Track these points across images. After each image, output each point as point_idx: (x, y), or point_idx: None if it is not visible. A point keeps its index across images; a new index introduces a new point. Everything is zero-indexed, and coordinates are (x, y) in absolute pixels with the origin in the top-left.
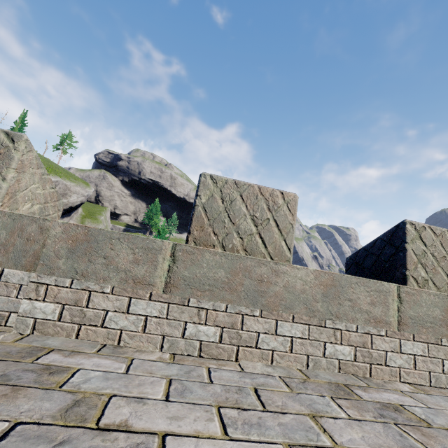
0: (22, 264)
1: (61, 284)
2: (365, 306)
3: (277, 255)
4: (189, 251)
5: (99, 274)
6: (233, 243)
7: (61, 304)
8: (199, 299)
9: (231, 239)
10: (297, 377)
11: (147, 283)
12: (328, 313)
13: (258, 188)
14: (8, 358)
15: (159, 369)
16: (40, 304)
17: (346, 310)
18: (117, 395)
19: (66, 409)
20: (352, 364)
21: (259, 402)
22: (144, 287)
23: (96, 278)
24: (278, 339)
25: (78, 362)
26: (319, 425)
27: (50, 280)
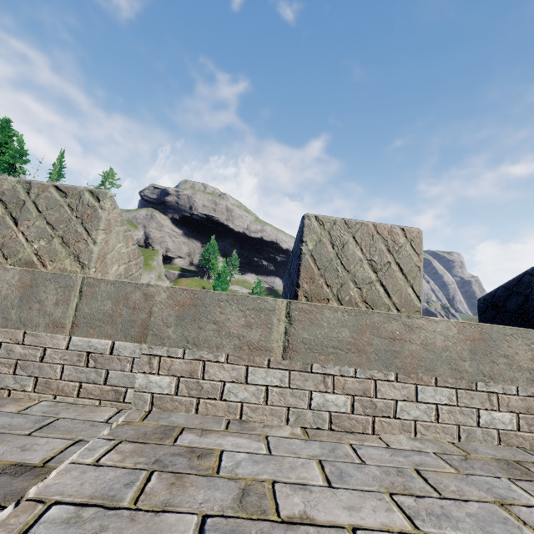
0: (131, 336)
1: (174, 355)
2: (526, 363)
3: (404, 305)
4: (306, 309)
5: (211, 342)
6: (350, 294)
7: (176, 377)
8: (323, 364)
9: (347, 290)
10: (451, 452)
11: (263, 349)
12: (479, 373)
13: (373, 226)
14: (144, 440)
15: (299, 447)
16: (155, 377)
17: (502, 369)
18: (275, 481)
19: (233, 498)
20: (515, 434)
21: (428, 486)
22: (261, 353)
23: (209, 346)
24: (421, 407)
25: (214, 442)
26: (512, 516)
27: (161, 351)
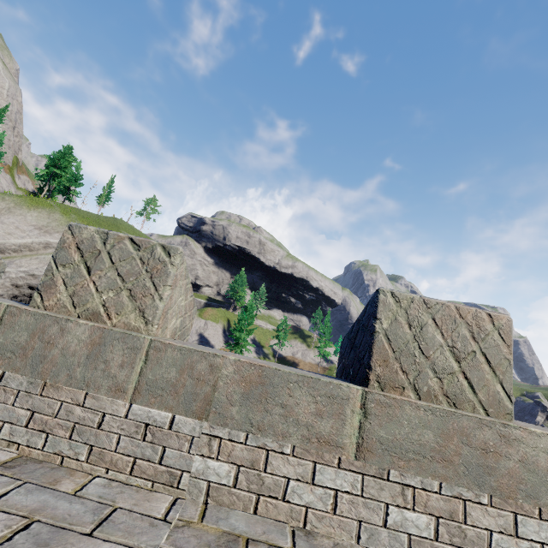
0: (192, 410)
1: (235, 438)
2: None
3: (492, 404)
4: (383, 402)
5: (276, 428)
6: (428, 384)
7: (236, 465)
8: (403, 471)
9: (425, 378)
10: None
11: (334, 444)
12: None
13: (455, 308)
14: None
15: None
16: (213, 462)
17: None
18: None
19: None
20: None
21: None
22: (331, 449)
23: (274, 433)
24: (522, 545)
25: None
26: None
27: (222, 432)
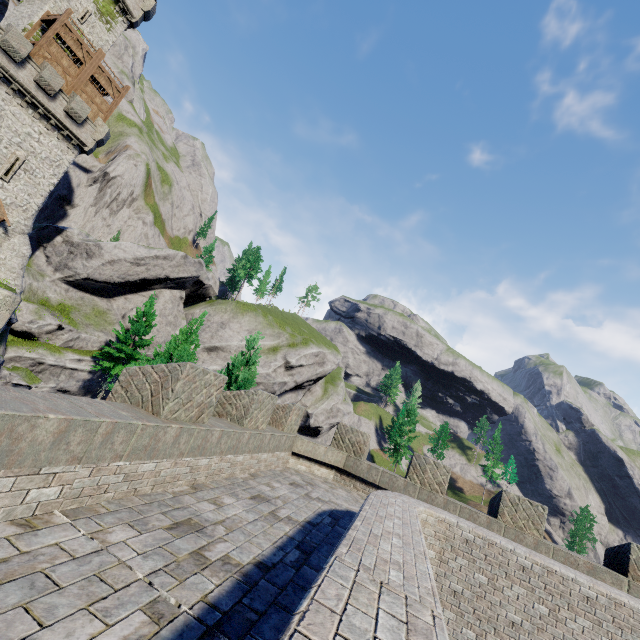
0: None
1: None
2: None
3: None
4: (635, 585)
5: None
6: None
7: None
8: None
9: None
10: None
11: None
12: None
13: None
14: None
15: None
16: None
17: None
18: None
19: None
20: None
21: None
22: None
23: None
24: None
25: None
26: None
27: None
